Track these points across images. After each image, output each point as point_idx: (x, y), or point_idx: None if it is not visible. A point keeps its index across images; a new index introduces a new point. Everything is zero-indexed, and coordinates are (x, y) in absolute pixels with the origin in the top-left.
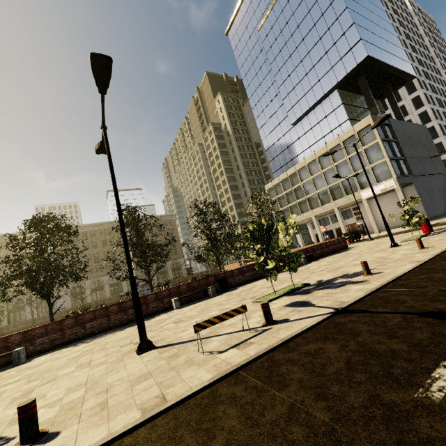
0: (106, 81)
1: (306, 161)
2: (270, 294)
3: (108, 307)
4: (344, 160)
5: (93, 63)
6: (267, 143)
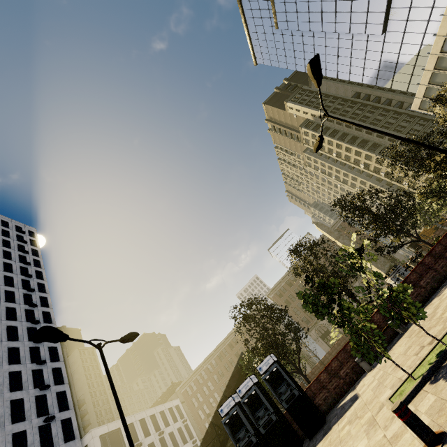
0: (320, 74)
1: (441, 34)
2: None
3: (422, 262)
4: None
5: (312, 68)
6: (371, 78)
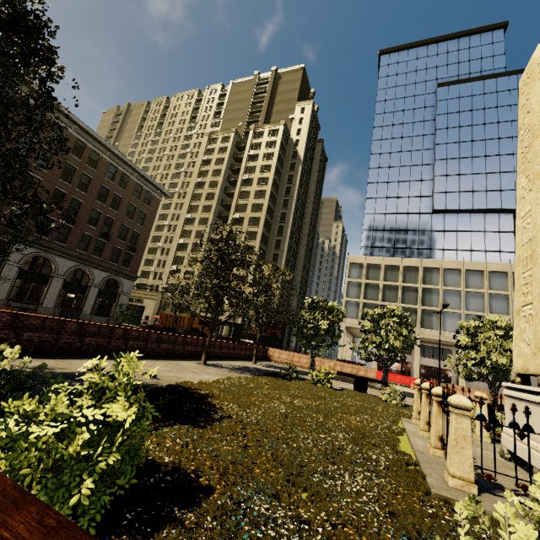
0: None
1: (444, 263)
2: None
3: None
4: (505, 294)
5: None
6: (375, 207)
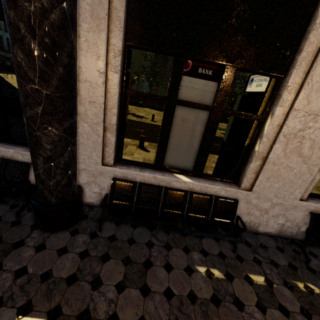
0: None
1: None
2: (225, 129)
3: None
4: None
5: None
6: None
